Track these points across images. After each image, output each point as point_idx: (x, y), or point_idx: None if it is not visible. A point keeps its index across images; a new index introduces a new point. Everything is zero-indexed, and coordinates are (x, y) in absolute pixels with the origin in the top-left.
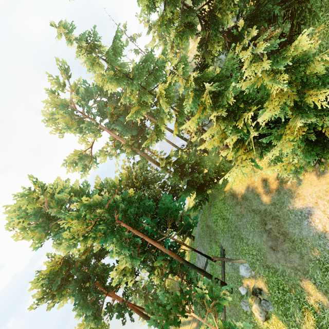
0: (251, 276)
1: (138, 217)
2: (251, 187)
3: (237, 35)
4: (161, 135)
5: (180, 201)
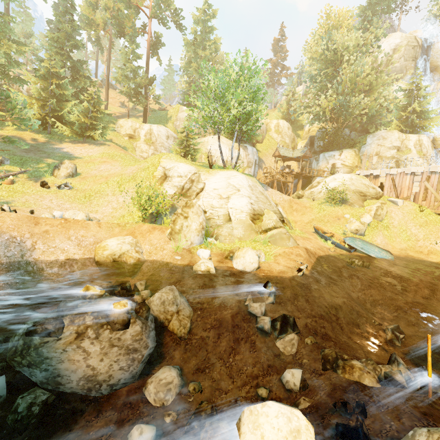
0: None
1: None
2: (19, 137)
3: (70, 96)
4: None
5: None
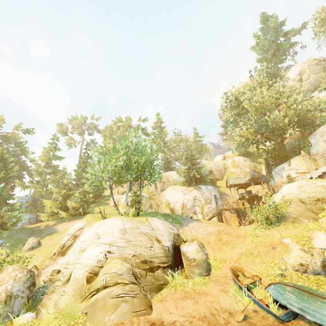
0: (3, 242)
1: (8, 179)
2: (39, 226)
3: (83, 192)
4: (26, 187)
5: (4, 205)
